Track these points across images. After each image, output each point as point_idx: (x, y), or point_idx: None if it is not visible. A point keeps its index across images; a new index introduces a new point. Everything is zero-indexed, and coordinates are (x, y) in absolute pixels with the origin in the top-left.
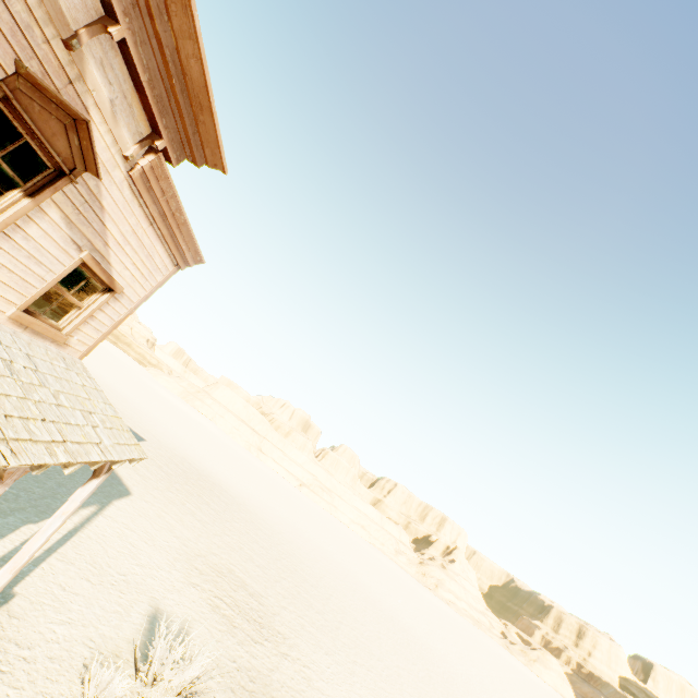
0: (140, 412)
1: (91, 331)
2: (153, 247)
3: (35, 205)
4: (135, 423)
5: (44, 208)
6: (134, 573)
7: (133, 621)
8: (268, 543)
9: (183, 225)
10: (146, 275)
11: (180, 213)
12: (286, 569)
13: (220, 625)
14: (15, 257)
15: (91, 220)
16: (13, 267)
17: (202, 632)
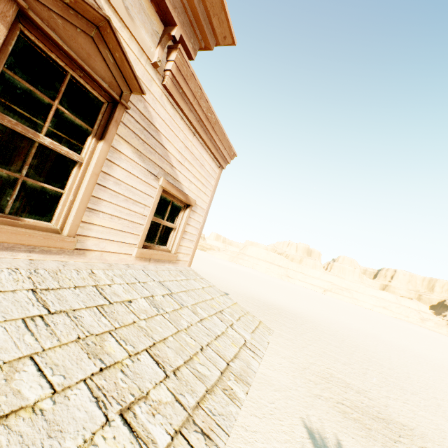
0: (216, 278)
1: (187, 243)
2: (201, 156)
3: (108, 146)
4: (218, 285)
5: (116, 148)
6: (277, 398)
7: (301, 446)
8: (336, 342)
9: (215, 124)
10: (204, 183)
11: (210, 112)
12: (362, 360)
13: (358, 431)
14: (117, 204)
15: (153, 147)
16: (119, 214)
17: (351, 442)
